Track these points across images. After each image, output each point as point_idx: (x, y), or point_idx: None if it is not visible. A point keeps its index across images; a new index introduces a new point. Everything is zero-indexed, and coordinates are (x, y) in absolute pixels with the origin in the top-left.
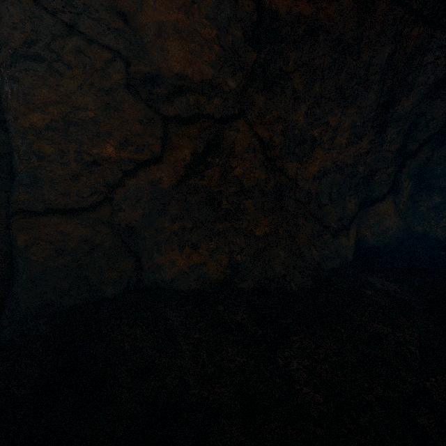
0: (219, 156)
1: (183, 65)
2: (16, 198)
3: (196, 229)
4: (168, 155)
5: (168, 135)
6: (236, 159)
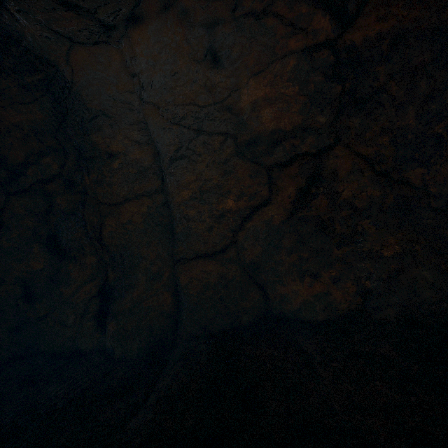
0: (322, 185)
1: (275, 122)
2: (177, 250)
3: (313, 258)
4: (275, 196)
5: (272, 180)
6: (341, 183)
